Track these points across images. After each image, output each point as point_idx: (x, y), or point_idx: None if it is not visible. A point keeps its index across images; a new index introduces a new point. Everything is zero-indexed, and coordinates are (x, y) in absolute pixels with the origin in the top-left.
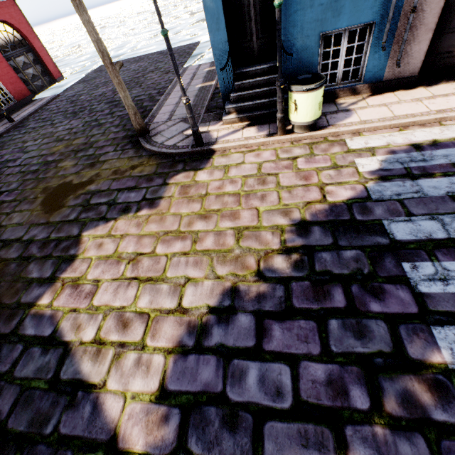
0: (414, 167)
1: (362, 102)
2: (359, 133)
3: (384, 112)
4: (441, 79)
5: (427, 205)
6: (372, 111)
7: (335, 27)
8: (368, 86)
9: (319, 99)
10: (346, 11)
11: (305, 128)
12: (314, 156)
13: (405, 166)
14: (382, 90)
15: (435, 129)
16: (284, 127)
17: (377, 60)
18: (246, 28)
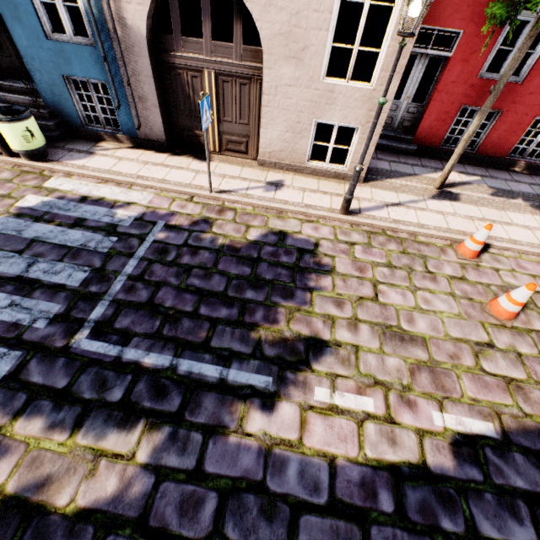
0: (53, 213)
1: (114, 150)
2: (72, 175)
3: (109, 164)
4: (191, 152)
5: (7, 242)
6: (104, 160)
7: (72, 74)
8: (128, 138)
9: (20, 132)
10: (76, 63)
11: (24, 156)
12: (9, 182)
13: (49, 211)
14: (142, 146)
15: (119, 190)
16: (6, 149)
17: (125, 117)
18: (3, 44)
